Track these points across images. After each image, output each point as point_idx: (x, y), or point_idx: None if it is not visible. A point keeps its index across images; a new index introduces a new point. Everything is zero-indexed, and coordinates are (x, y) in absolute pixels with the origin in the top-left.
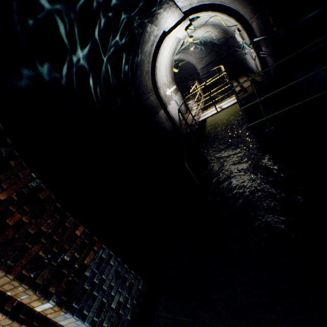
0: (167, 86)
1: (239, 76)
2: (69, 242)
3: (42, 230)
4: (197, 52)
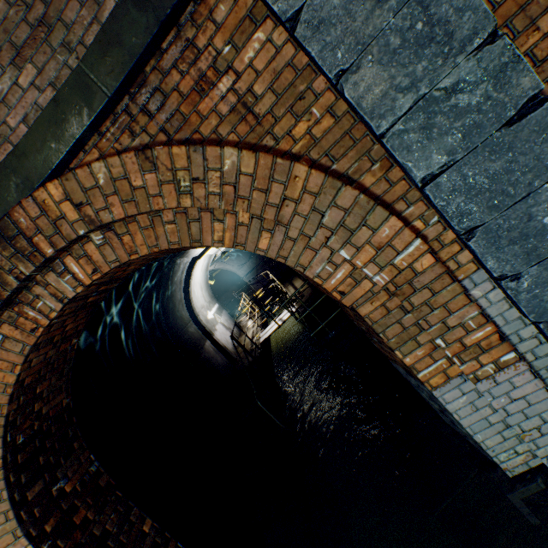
0: (207, 308)
1: (292, 277)
2: (138, 543)
3: (107, 529)
4: (235, 259)
